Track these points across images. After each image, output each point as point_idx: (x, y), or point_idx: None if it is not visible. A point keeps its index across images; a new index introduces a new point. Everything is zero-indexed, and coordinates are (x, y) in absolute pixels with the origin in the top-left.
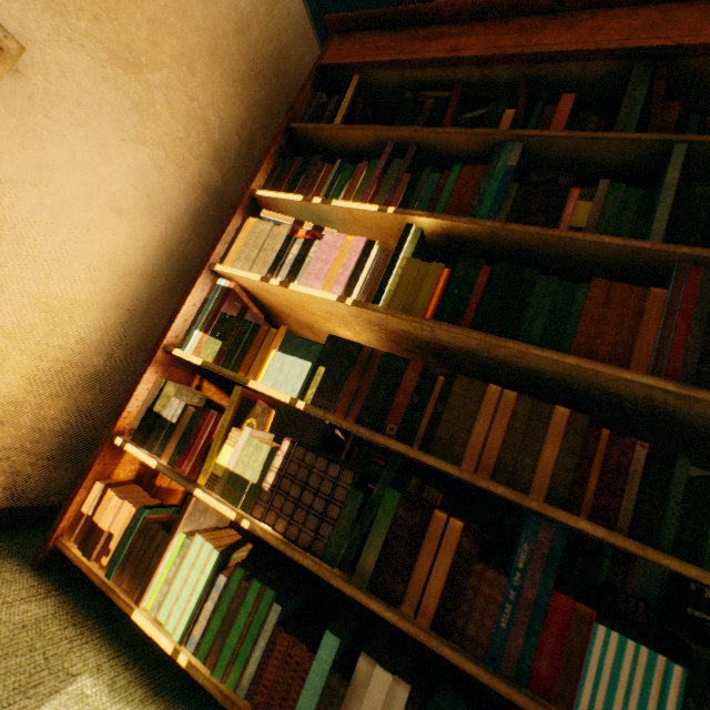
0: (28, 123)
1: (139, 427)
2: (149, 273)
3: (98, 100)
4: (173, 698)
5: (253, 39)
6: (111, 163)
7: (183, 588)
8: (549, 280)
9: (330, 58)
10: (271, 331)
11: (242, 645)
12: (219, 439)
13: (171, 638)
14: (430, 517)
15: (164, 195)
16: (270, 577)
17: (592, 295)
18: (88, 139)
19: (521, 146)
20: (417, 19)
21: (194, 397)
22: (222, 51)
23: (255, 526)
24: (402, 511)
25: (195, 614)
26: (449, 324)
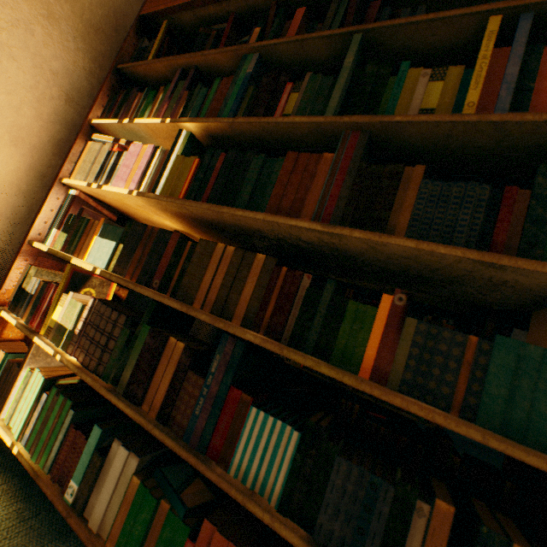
0: None
1: (13, 300)
2: (24, 190)
3: None
4: (12, 476)
5: (86, 2)
6: None
7: (24, 404)
8: (259, 157)
9: (146, 9)
10: (95, 223)
11: (50, 438)
12: (55, 302)
13: (13, 437)
14: (167, 342)
15: (25, 131)
16: (77, 394)
17: (286, 165)
18: None
19: (258, 56)
20: None
21: (56, 277)
22: (57, 14)
23: (63, 358)
24: (149, 340)
25: (27, 420)
26: (191, 200)
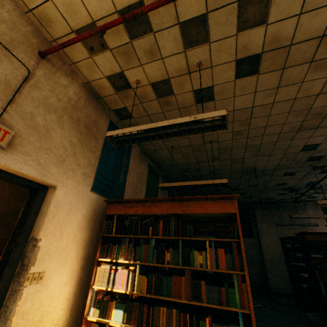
0: (47, 285)
1: None
2: (74, 293)
3: (58, 265)
4: None
5: (88, 215)
6: (62, 276)
7: None
8: (165, 277)
9: (108, 211)
10: (111, 302)
11: None
12: None
13: None
14: None
15: (75, 270)
16: None
17: (173, 280)
18: (57, 275)
19: (154, 239)
20: (126, 201)
21: None
22: (81, 226)
23: None
24: None
25: None
26: (149, 294)
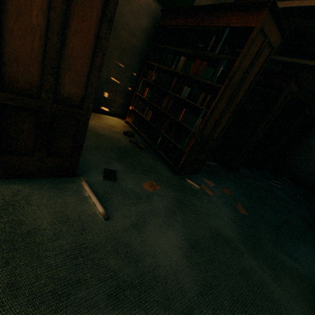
0: None
1: None
2: None
3: None
4: None
5: None
6: None
7: None
8: None
9: None
10: None
11: None
12: None
13: None
14: None
15: None
16: None
17: None
18: None
19: None
20: None
21: None
22: None
23: None
24: None
25: None
26: None
